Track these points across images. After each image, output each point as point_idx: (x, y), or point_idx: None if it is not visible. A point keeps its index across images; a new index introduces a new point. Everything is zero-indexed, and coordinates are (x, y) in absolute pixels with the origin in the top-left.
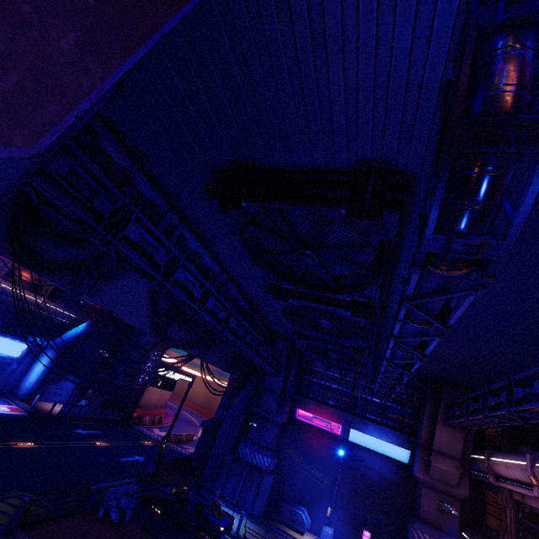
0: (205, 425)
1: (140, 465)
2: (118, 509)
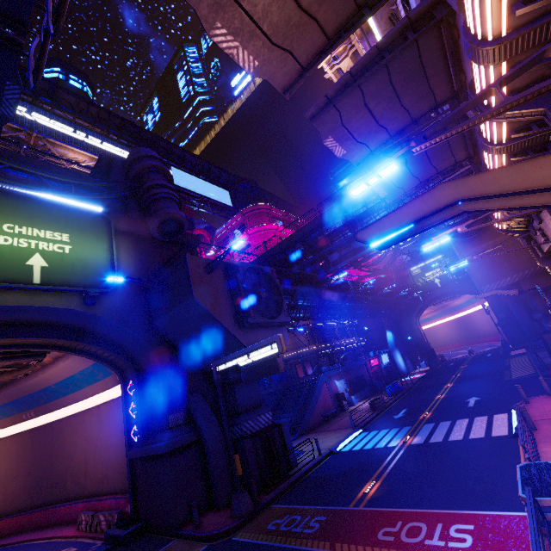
0: (500, 324)
1: (497, 353)
2: (540, 344)
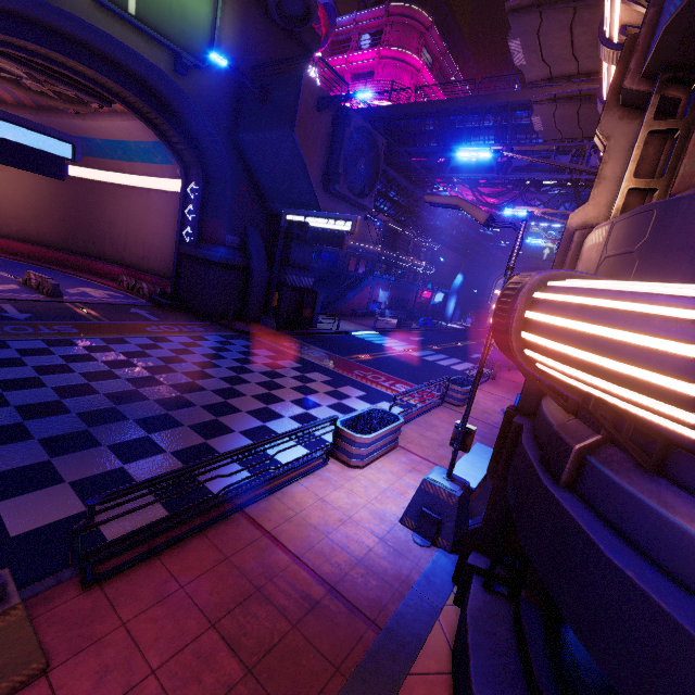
0: None
1: None
2: None
